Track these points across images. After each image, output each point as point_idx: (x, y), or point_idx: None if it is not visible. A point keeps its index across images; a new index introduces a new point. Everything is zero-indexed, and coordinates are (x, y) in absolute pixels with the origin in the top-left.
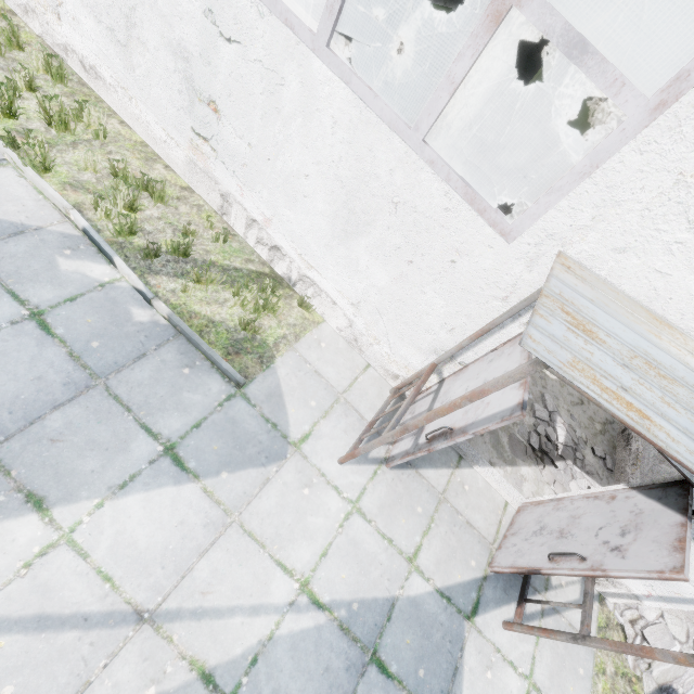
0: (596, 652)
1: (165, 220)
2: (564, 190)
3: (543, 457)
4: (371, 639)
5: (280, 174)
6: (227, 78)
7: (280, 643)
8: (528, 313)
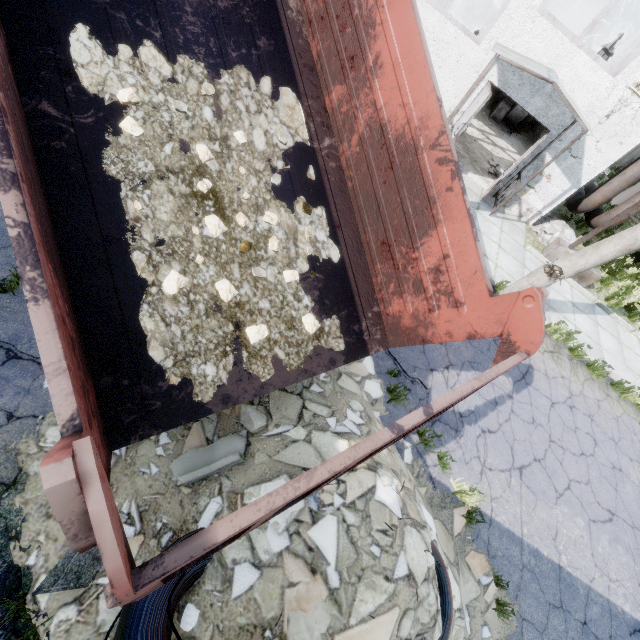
0: (526, 234)
1: None
2: (496, 19)
3: (496, 178)
4: None
5: None
6: None
7: None
8: (487, 75)
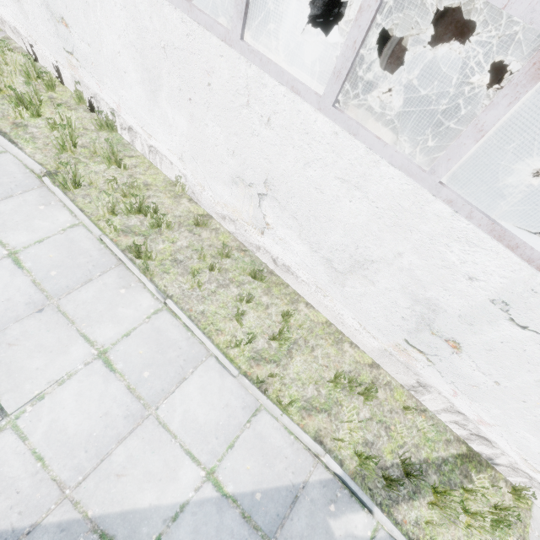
0: None
1: (375, 418)
2: None
3: None
4: None
5: (537, 415)
6: (494, 341)
7: None
8: None
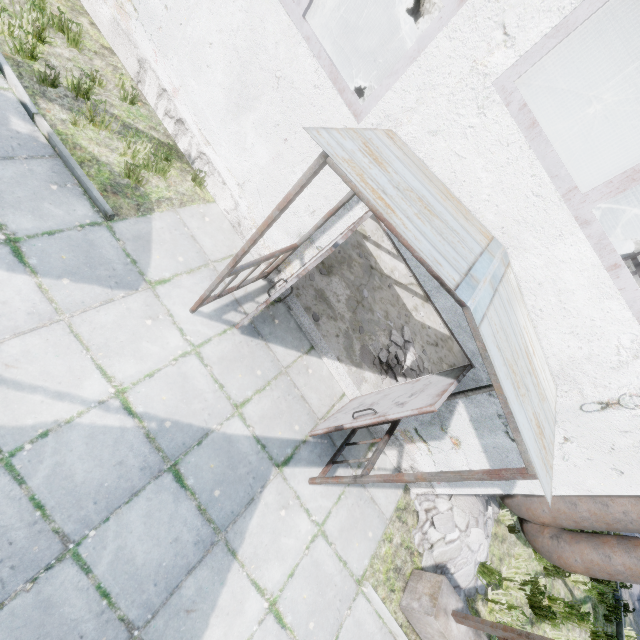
0: (389, 525)
1: (75, 63)
2: (400, 73)
3: (388, 370)
4: (175, 453)
5: (189, 40)
6: None
7: (78, 429)
8: None
